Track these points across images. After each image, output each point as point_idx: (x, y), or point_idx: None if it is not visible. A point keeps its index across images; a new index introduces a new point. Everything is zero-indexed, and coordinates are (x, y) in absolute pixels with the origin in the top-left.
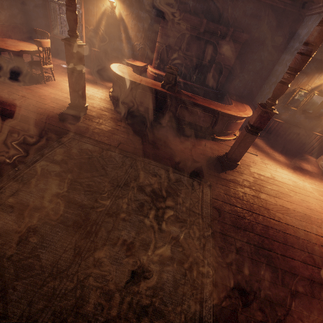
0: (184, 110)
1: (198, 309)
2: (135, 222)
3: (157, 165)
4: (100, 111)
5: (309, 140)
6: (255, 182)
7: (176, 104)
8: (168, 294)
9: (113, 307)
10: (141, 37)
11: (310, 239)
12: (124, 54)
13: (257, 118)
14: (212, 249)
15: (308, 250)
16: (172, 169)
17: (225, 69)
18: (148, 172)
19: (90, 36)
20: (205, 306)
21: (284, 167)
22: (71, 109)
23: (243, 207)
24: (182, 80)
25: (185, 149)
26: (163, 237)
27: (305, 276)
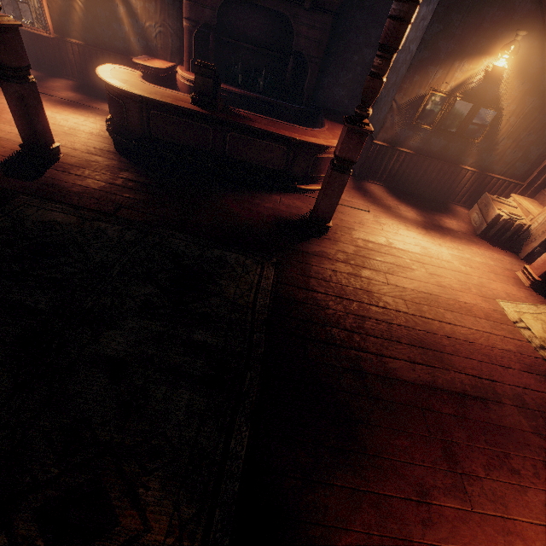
0: (239, 143)
1: (223, 440)
2: (132, 329)
3: (185, 238)
4: (87, 155)
5: (456, 180)
6: (357, 254)
7: (223, 132)
8: (175, 425)
9: (77, 453)
10: (155, 10)
11: (430, 329)
12: (131, 48)
13: (344, 143)
14: (262, 356)
15: (422, 344)
16: (212, 243)
17: (312, 65)
18: (166, 251)
19: (59, 13)
20: (235, 435)
21: (411, 227)
22: (28, 154)
23: (328, 291)
24: (240, 90)
25: (241, 209)
26: (178, 347)
27: (408, 380)
